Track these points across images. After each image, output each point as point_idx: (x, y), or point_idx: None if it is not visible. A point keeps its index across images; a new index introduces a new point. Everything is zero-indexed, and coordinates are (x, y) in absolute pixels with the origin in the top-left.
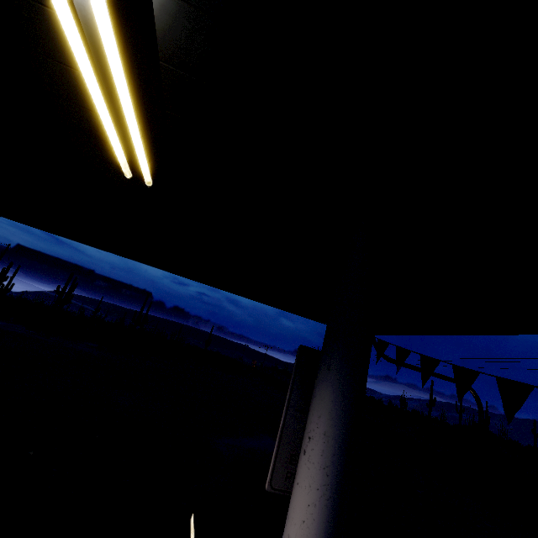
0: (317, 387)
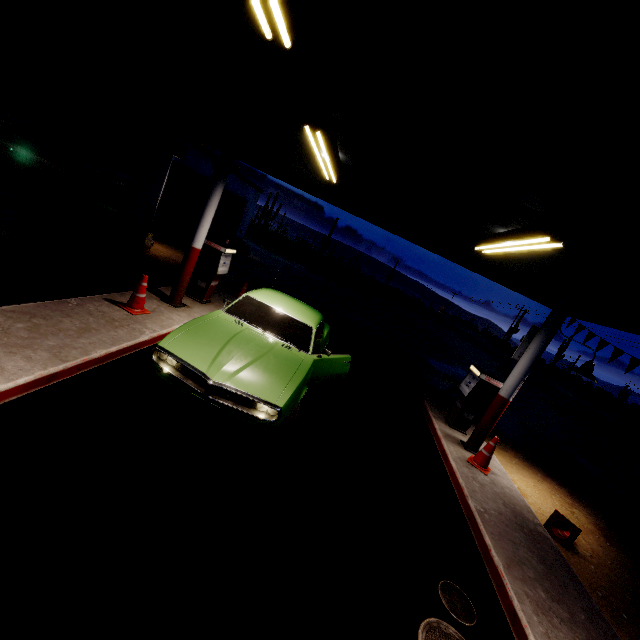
0: (535, 337)
